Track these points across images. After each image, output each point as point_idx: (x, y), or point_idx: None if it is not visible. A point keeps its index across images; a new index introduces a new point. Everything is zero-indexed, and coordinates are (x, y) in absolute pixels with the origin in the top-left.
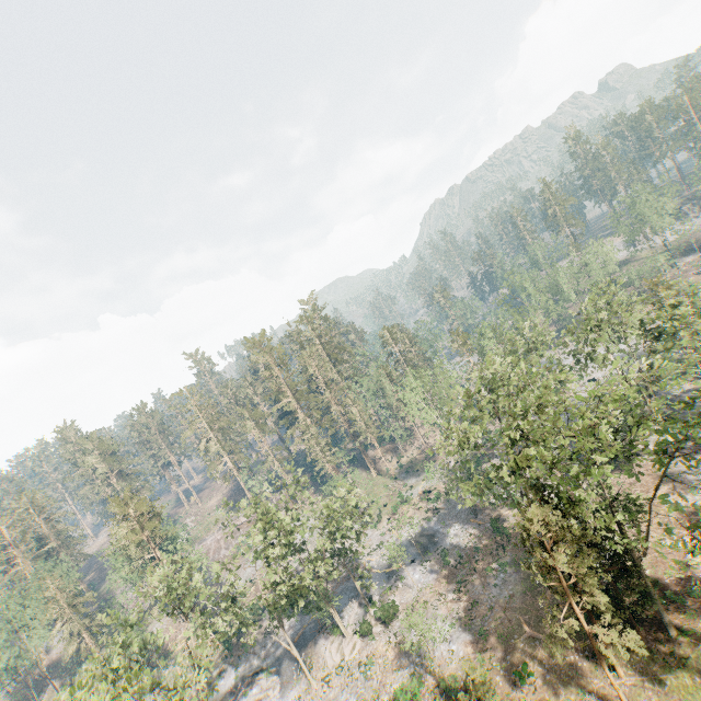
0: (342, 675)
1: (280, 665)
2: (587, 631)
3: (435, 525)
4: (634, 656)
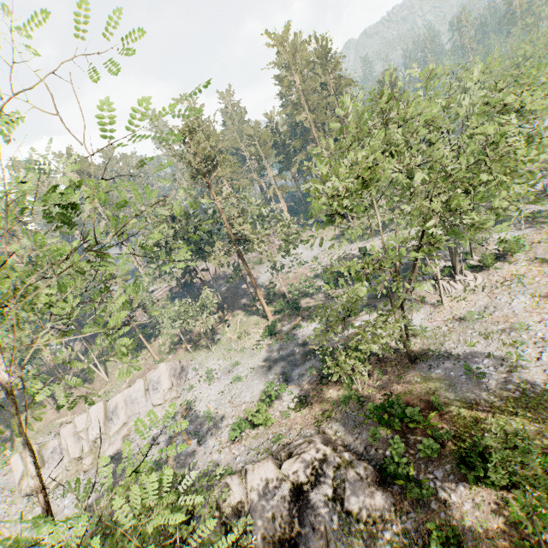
0: (479, 293)
1: (377, 307)
2: None
3: None
4: None
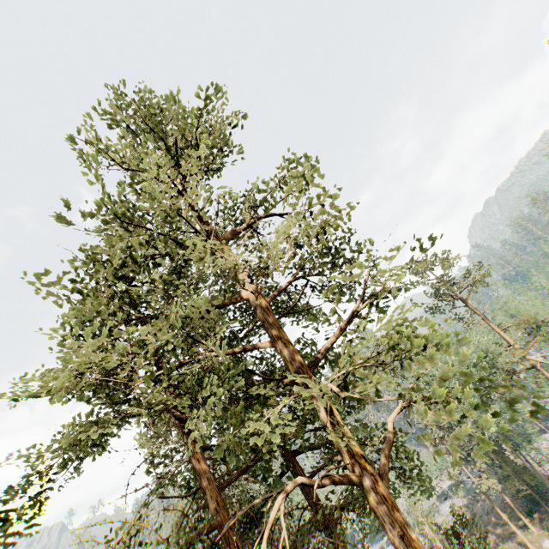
0: None
1: None
2: (476, 484)
3: (464, 476)
4: (544, 522)
